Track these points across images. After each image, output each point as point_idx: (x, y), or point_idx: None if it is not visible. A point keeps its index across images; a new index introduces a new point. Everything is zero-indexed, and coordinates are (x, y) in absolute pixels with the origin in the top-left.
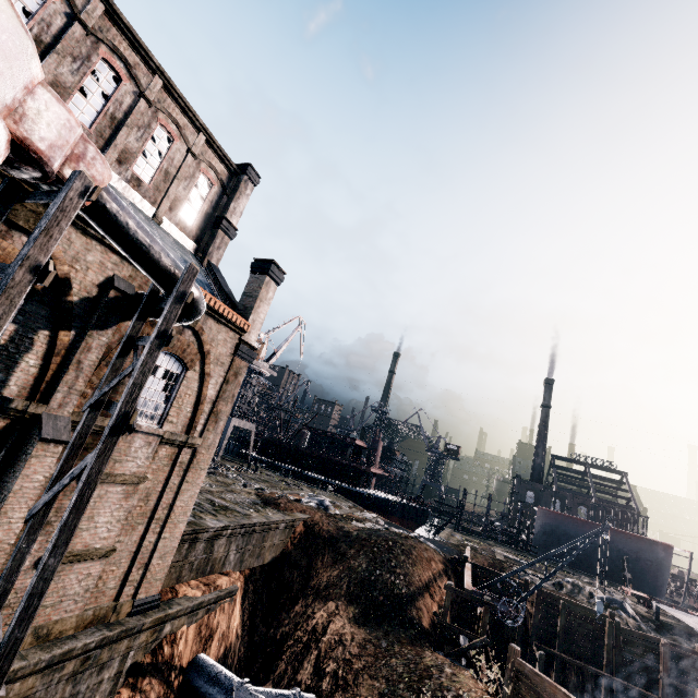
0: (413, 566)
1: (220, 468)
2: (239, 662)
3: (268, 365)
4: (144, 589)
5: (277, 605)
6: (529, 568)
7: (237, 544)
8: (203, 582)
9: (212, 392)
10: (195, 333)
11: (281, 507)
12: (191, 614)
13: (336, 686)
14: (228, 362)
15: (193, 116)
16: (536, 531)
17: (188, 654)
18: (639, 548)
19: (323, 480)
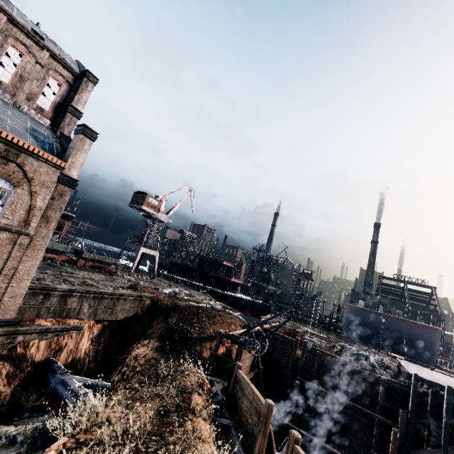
0: (212, 324)
1: (125, 274)
2: (90, 370)
3: (166, 216)
4: (0, 314)
5: (125, 344)
6: (318, 337)
7: (89, 303)
8: (57, 320)
9: (41, 203)
10: (19, 165)
11: (138, 290)
12: (41, 334)
13: (122, 379)
14: (53, 187)
15: (36, 39)
16: (344, 320)
17: (40, 356)
18: (416, 330)
19: (202, 286)
